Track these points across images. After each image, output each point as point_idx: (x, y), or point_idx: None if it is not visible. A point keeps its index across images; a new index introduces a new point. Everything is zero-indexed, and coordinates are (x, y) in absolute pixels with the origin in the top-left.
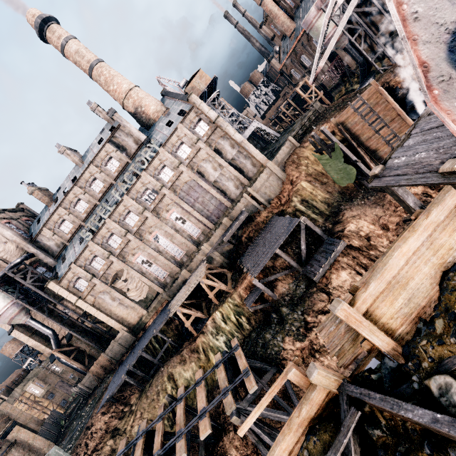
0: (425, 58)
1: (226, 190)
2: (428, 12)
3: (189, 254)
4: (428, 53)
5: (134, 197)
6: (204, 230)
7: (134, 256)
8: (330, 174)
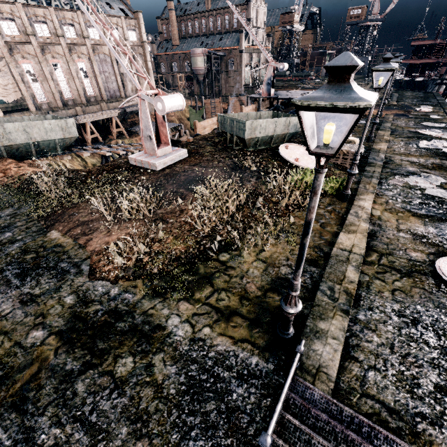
0: (265, 80)
1: (126, 86)
2: (268, 75)
3: (76, 102)
4: (266, 79)
5: (59, 17)
6: (98, 96)
7: (23, 59)
8: (191, 120)
